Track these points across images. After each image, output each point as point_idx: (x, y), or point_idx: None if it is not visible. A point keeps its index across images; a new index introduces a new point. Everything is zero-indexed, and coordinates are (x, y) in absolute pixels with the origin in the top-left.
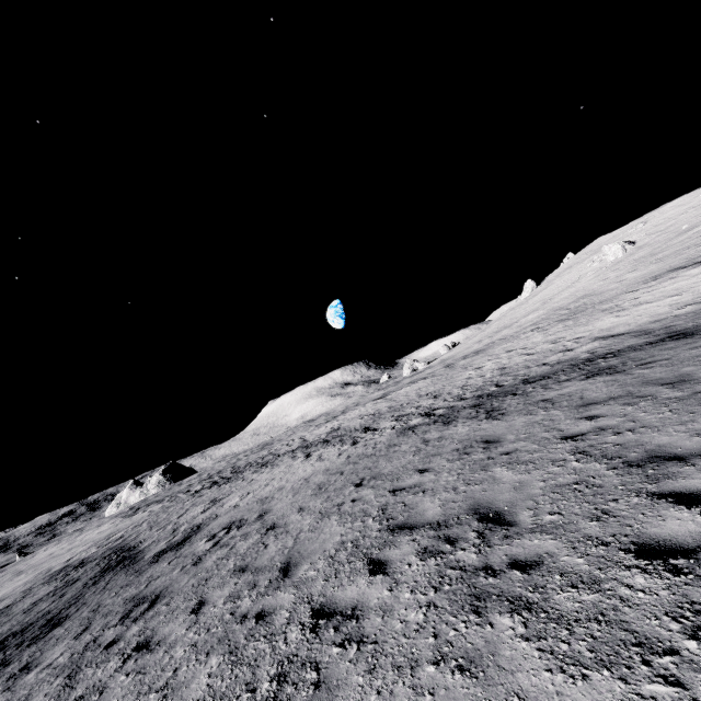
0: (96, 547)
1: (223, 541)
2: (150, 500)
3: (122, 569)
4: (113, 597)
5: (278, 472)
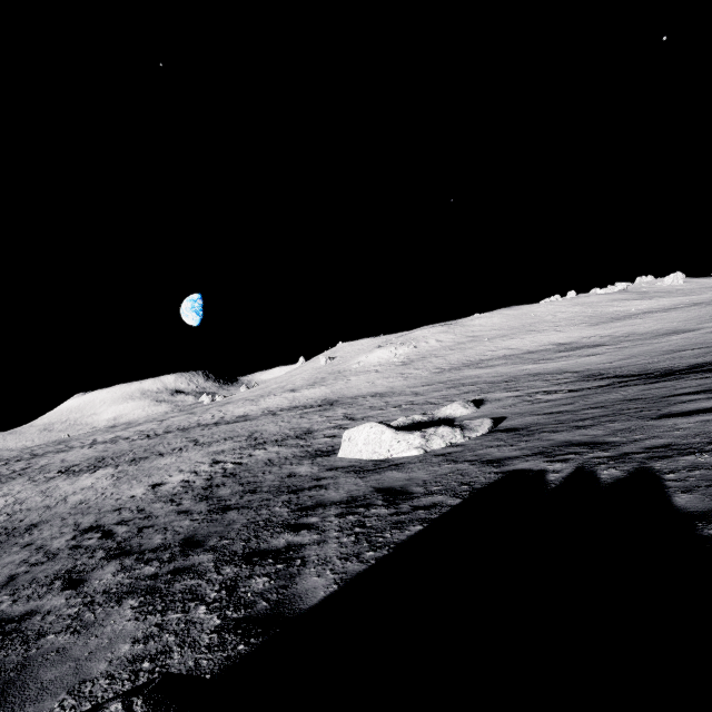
0: None
1: (47, 465)
2: None
3: None
4: (4, 477)
5: (71, 453)
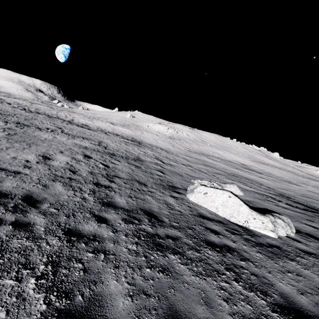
0: None
1: None
2: None
3: None
4: None
5: None
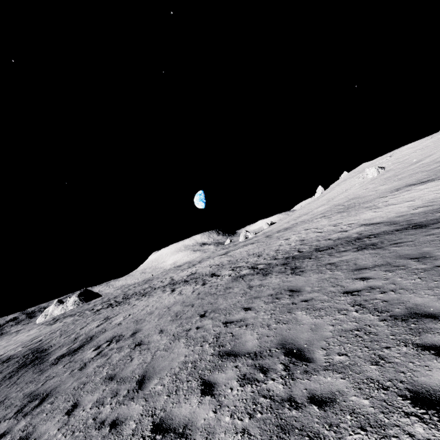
0: (22, 346)
1: (104, 352)
2: (67, 313)
3: (32, 367)
4: (17, 391)
5: (152, 301)
